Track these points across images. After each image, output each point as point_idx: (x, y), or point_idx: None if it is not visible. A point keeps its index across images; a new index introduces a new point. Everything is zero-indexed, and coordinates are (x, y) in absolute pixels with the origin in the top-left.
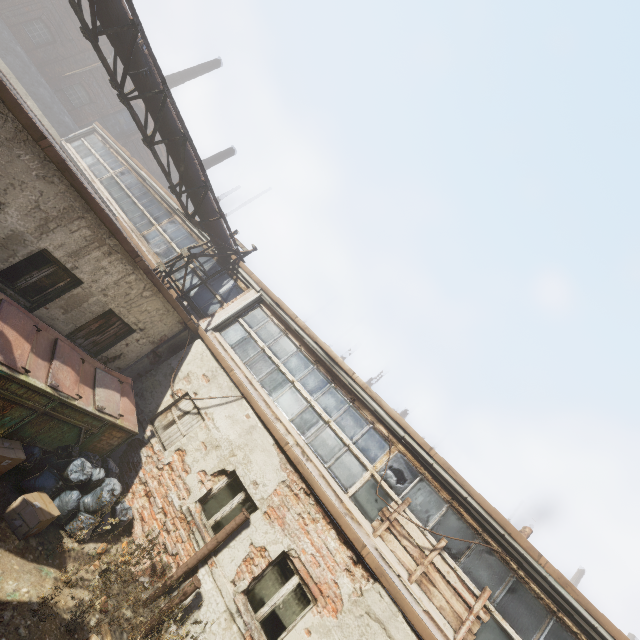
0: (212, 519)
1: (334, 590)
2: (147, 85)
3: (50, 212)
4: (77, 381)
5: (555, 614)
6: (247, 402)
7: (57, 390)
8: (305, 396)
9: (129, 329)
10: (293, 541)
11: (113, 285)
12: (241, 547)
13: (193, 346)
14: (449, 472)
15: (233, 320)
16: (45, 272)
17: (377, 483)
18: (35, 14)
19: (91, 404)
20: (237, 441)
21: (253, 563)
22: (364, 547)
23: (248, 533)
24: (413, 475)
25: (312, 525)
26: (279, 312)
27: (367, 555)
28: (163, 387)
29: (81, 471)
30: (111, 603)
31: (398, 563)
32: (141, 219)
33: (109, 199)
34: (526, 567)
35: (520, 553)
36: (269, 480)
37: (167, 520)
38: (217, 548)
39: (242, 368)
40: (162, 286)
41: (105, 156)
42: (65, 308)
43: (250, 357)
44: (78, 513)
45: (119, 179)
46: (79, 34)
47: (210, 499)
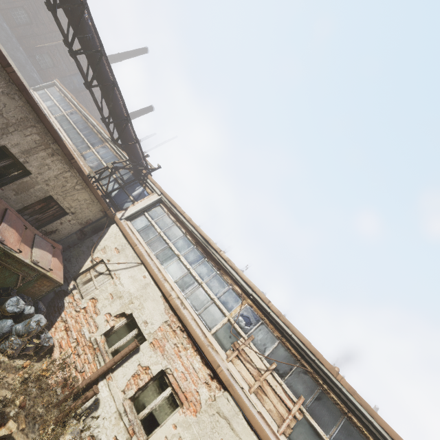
0: (112, 347)
1: (196, 397)
2: (89, 46)
3: (10, 119)
4: (19, 240)
5: (346, 414)
6: (145, 267)
7: (3, 243)
8: (186, 266)
9: (64, 212)
10: (169, 363)
11: (54, 178)
12: (131, 367)
13: (110, 228)
14: (280, 317)
15: (140, 213)
16: (3, 163)
17: (232, 325)
18: (19, 4)
19: (28, 258)
20: (135, 293)
21: (139, 378)
22: (219, 366)
23: (137, 357)
24: (256, 320)
25: (184, 352)
26: (173, 209)
27: (220, 372)
28: (85, 255)
29: (16, 305)
30: (29, 402)
31: (242, 379)
32: (82, 144)
33: (60, 129)
34: (328, 382)
35: (325, 372)
36: (156, 320)
37: (79, 347)
38: (114, 367)
39: (144, 245)
40: (90, 182)
41: (60, 101)
42: (16, 191)
43: (150, 238)
44: (10, 336)
45: (69, 117)
46: (49, 20)
47: (112, 333)
